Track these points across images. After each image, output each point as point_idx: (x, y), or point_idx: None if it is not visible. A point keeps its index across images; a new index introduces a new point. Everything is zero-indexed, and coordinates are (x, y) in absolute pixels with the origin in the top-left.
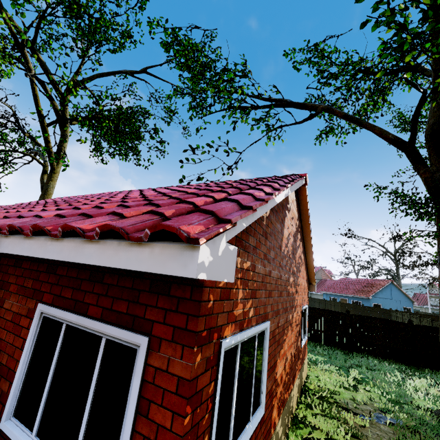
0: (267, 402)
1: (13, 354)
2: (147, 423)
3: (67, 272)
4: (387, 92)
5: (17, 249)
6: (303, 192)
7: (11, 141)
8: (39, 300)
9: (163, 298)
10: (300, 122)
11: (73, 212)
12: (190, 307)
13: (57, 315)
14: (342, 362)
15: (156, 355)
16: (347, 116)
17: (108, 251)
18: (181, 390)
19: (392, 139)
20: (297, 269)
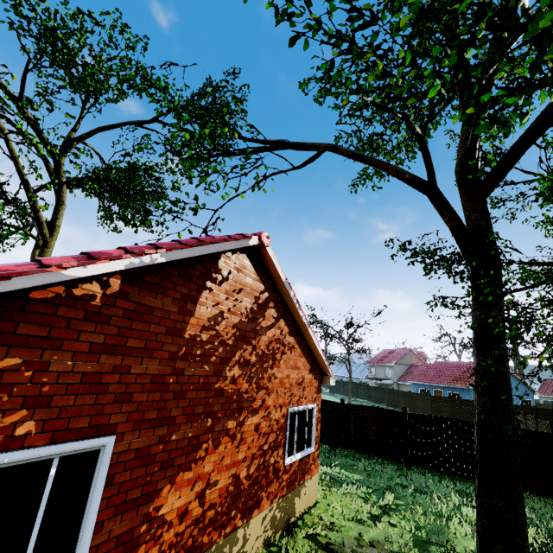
0: (110, 552)
1: None
2: None
3: None
4: None
5: None
6: (267, 256)
7: (9, 212)
8: None
9: None
10: (298, 166)
11: None
12: None
13: None
14: (385, 482)
15: None
16: (354, 155)
17: None
18: None
19: (409, 180)
20: (263, 358)
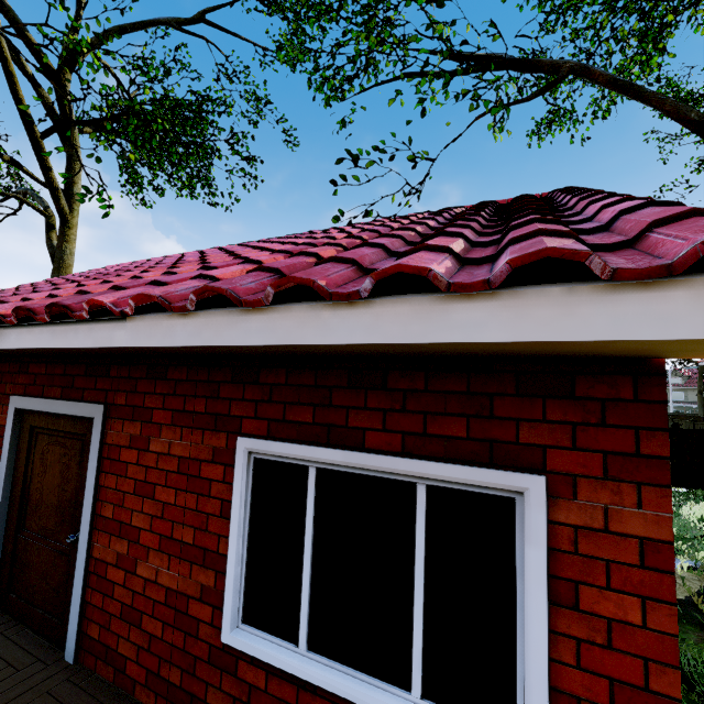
0: None
1: (205, 526)
2: (579, 618)
3: (288, 378)
4: (667, 35)
5: (231, 336)
6: None
7: None
8: (234, 432)
9: (560, 404)
10: (528, 97)
11: (280, 262)
12: (638, 415)
13: (292, 455)
14: None
15: (569, 504)
16: (616, 81)
17: (538, 309)
18: (653, 561)
19: (695, 122)
20: None
